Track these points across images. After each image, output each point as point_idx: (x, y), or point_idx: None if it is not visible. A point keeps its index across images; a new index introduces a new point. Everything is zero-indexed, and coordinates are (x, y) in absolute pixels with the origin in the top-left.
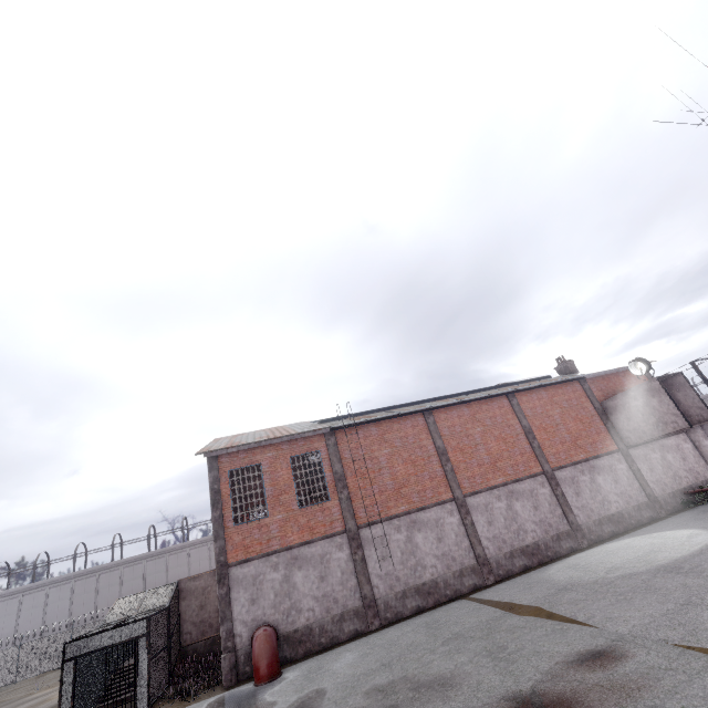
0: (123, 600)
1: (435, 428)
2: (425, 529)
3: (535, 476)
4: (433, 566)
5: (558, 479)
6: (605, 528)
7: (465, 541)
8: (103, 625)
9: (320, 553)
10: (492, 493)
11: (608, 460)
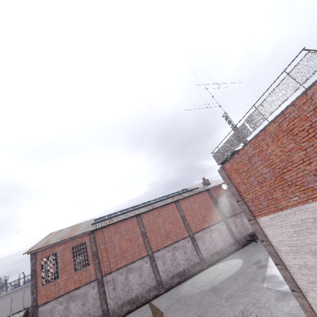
0: None
1: (141, 222)
2: (134, 271)
3: (185, 238)
4: (136, 289)
5: (195, 238)
6: (215, 257)
7: (152, 274)
8: None
9: (83, 292)
10: (166, 249)
11: (218, 225)
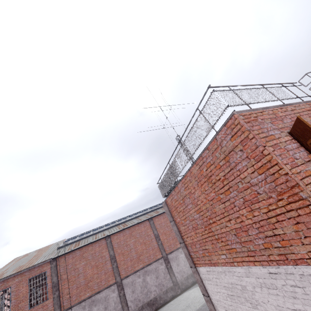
0: None
1: (110, 245)
2: (99, 304)
3: (158, 260)
4: None
5: (169, 259)
6: (189, 280)
7: (119, 305)
8: None
9: None
10: (136, 274)
11: None
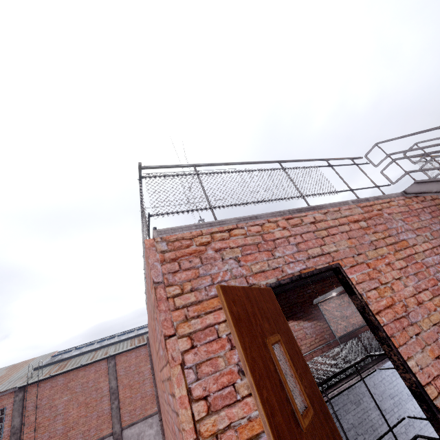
0: None
1: (113, 371)
2: None
3: None
4: None
5: None
6: None
7: None
8: None
9: None
10: (147, 422)
11: None
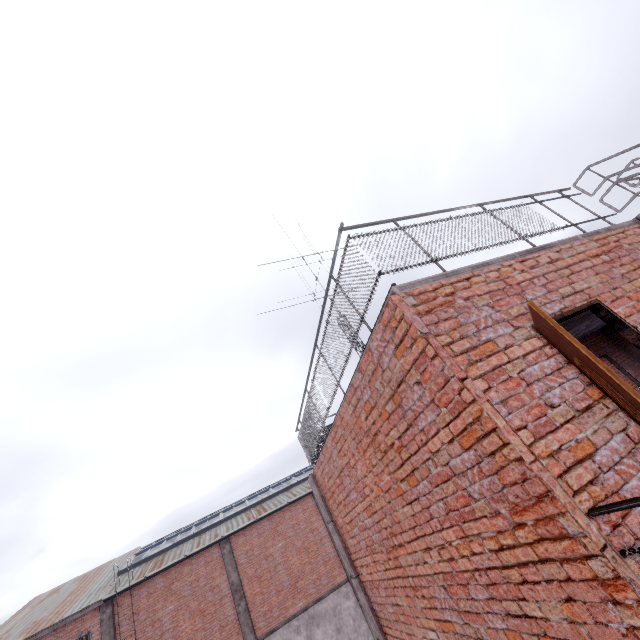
0: None
1: (230, 559)
2: None
3: (339, 587)
4: None
5: None
6: None
7: None
8: None
9: None
10: (291, 626)
11: None
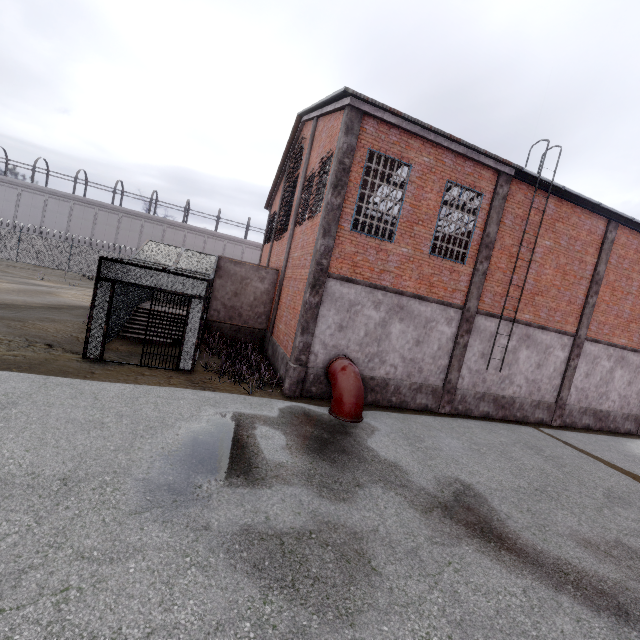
0: (155, 244)
1: (609, 249)
2: (533, 349)
3: None
4: (518, 386)
5: None
6: None
7: (557, 379)
8: (136, 259)
9: (427, 316)
10: (608, 350)
11: None
